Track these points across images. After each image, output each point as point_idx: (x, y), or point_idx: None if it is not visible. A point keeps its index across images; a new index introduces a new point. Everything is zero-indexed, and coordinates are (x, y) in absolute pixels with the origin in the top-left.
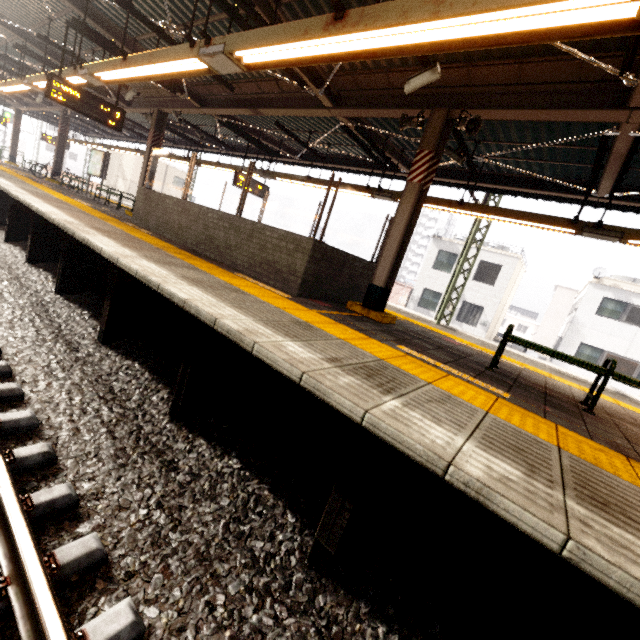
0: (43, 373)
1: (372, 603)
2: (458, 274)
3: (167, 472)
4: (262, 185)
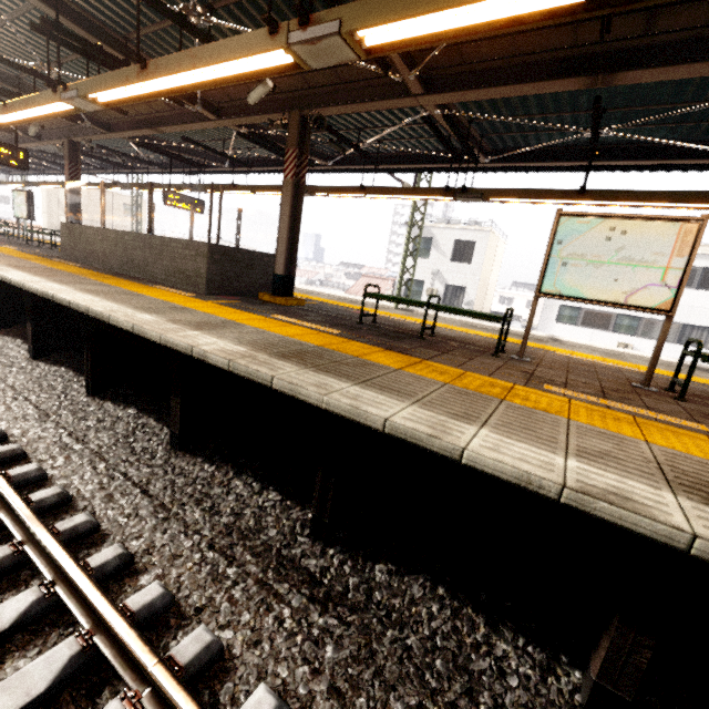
0: None
1: (206, 457)
2: (405, 256)
3: (79, 421)
4: (196, 200)
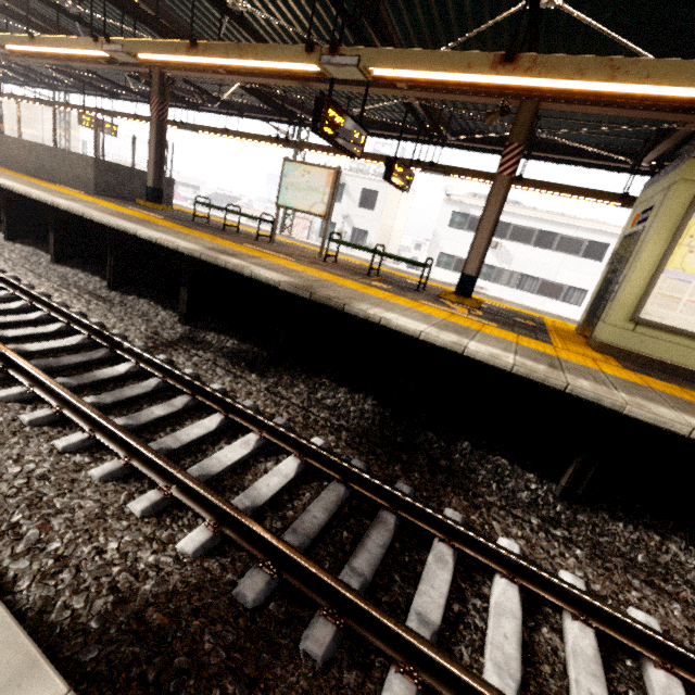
0: None
1: (69, 266)
2: None
3: None
4: (109, 124)
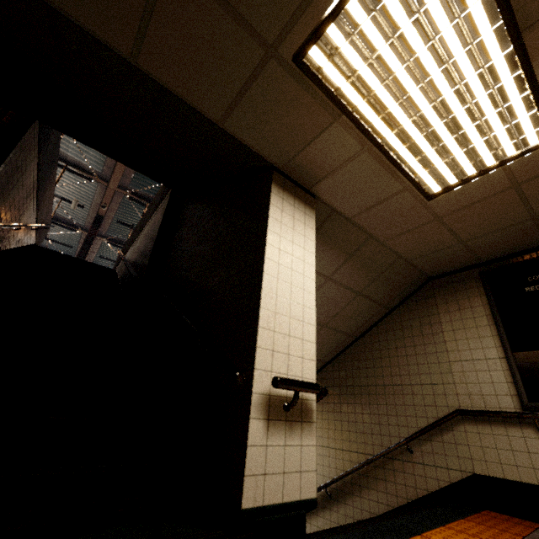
0: None
1: None
2: None
3: None
4: None
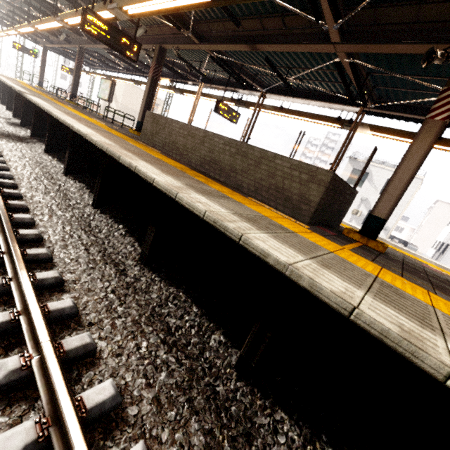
0: (104, 308)
1: None
2: None
3: None
4: (235, 112)
